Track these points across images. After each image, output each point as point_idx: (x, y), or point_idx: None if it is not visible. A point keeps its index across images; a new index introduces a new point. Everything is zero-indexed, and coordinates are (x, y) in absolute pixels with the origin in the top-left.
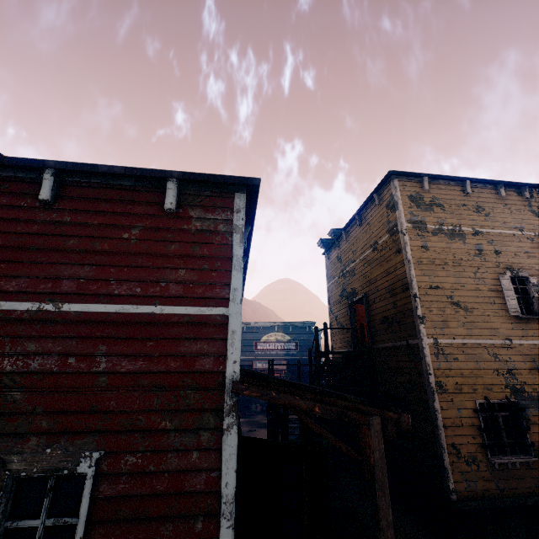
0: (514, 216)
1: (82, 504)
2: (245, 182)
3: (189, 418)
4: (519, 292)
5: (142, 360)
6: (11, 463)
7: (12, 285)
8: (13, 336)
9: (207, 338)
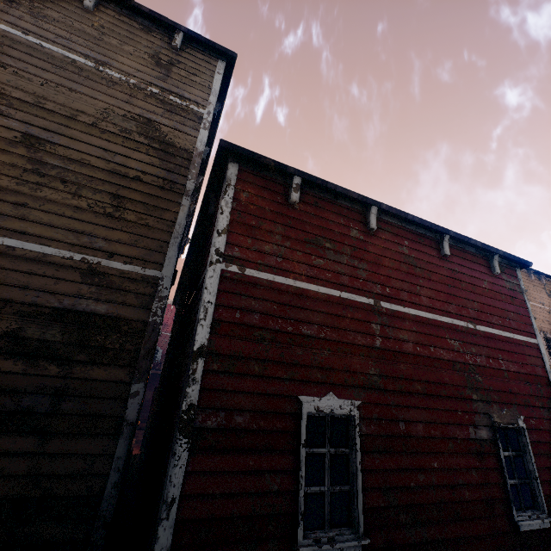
0: (539, 295)
1: (528, 444)
2: (527, 263)
3: (544, 402)
4: (547, 348)
5: (516, 365)
6: (494, 418)
7: (450, 308)
8: (464, 341)
9: (535, 356)
